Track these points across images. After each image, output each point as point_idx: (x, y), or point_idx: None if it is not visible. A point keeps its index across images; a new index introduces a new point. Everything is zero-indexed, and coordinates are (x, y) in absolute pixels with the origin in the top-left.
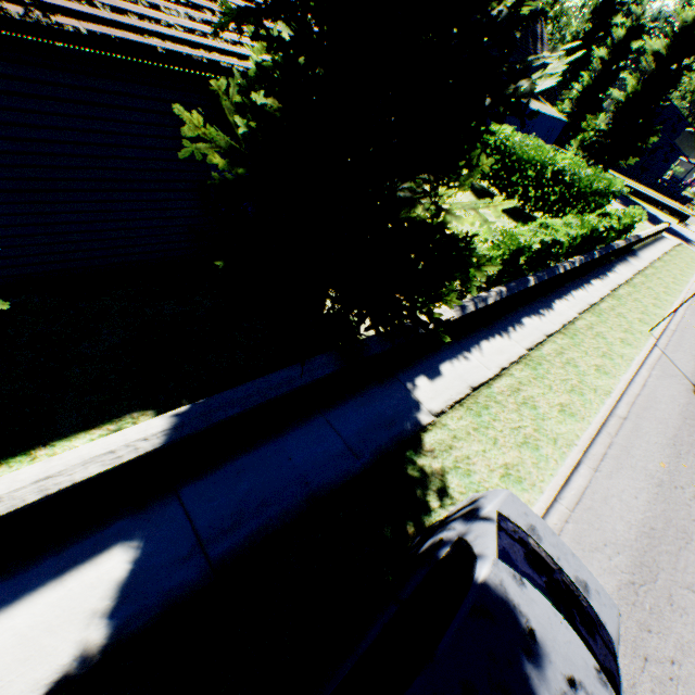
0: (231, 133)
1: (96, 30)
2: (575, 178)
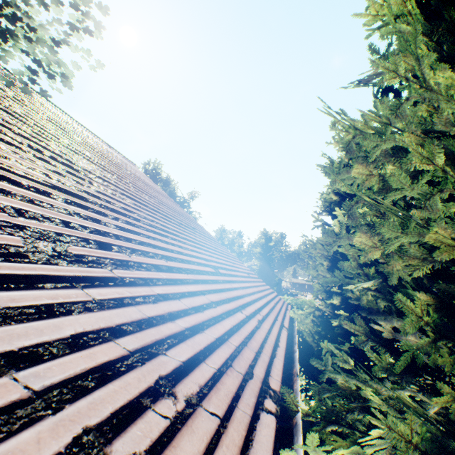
0: (306, 345)
1: (286, 324)
2: (297, 304)
